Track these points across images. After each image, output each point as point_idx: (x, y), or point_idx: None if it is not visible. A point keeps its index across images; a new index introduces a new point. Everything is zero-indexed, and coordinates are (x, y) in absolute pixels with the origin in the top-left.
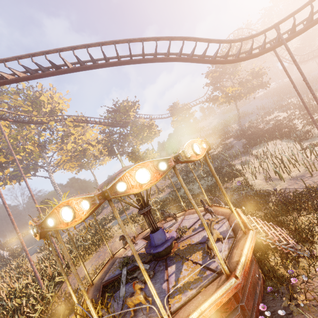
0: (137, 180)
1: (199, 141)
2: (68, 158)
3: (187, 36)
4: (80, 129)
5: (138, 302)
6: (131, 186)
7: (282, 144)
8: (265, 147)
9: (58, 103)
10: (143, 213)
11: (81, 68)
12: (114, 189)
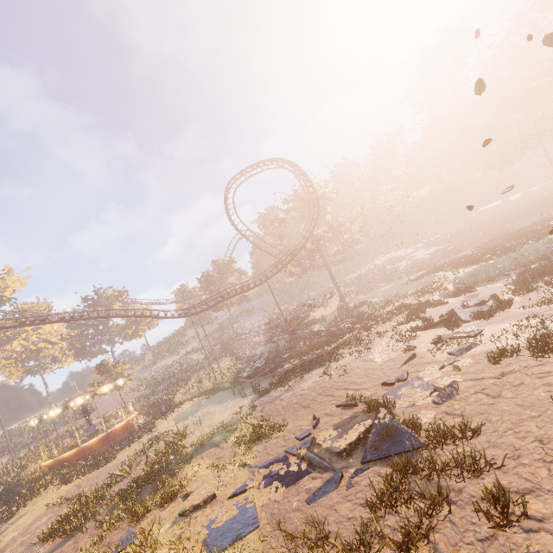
0: (78, 402)
1: (109, 385)
2: (12, 361)
3: (137, 308)
4: (40, 326)
5: (72, 445)
6: (76, 404)
7: (230, 362)
8: (220, 363)
9: (14, 290)
10: (85, 417)
11: (62, 322)
12: (70, 405)
